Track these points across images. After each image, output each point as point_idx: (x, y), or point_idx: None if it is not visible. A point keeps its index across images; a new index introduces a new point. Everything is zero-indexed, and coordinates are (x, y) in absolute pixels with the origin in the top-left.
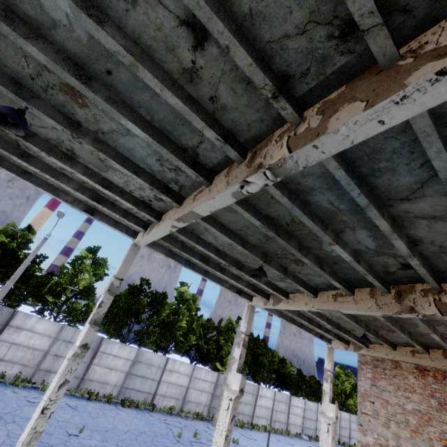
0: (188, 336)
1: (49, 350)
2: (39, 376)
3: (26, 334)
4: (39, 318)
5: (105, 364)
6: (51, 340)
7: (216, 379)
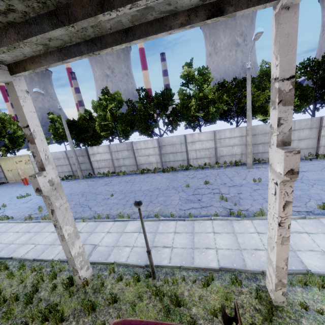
0: (205, 109)
1: (112, 158)
2: (117, 170)
3: (98, 155)
4: (96, 146)
5: (142, 154)
6: (109, 154)
7: (246, 132)
